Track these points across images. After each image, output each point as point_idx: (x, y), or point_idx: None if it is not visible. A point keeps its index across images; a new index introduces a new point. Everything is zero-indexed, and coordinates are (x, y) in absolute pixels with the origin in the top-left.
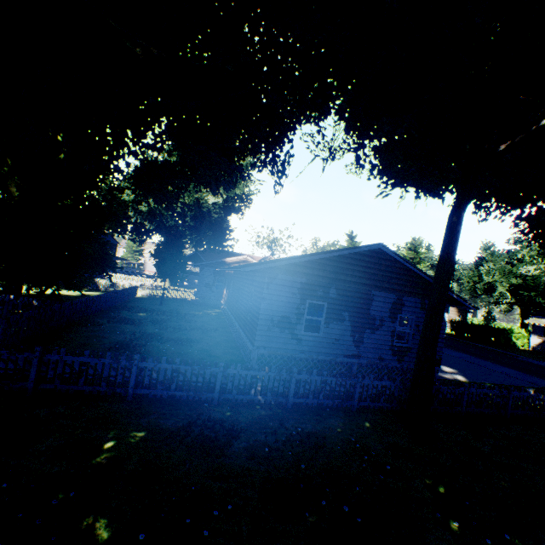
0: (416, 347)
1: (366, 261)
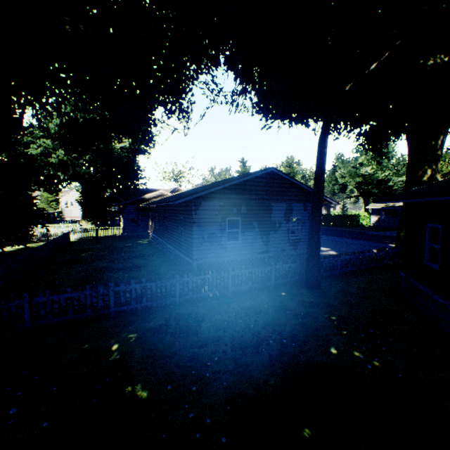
0: (304, 238)
1: (264, 181)
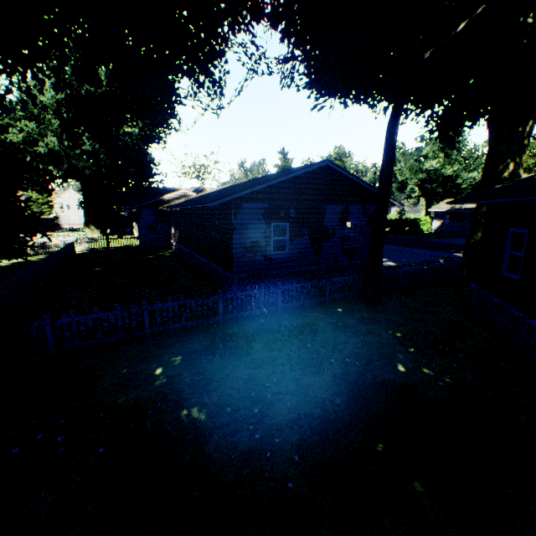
0: (361, 246)
1: (316, 178)
